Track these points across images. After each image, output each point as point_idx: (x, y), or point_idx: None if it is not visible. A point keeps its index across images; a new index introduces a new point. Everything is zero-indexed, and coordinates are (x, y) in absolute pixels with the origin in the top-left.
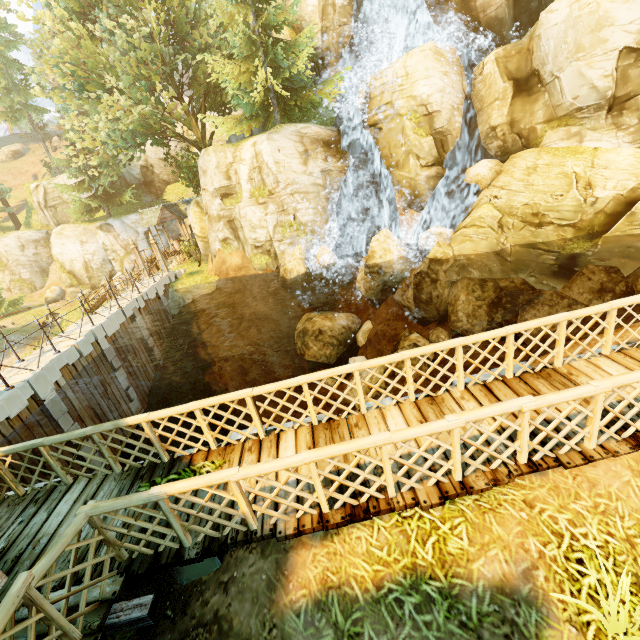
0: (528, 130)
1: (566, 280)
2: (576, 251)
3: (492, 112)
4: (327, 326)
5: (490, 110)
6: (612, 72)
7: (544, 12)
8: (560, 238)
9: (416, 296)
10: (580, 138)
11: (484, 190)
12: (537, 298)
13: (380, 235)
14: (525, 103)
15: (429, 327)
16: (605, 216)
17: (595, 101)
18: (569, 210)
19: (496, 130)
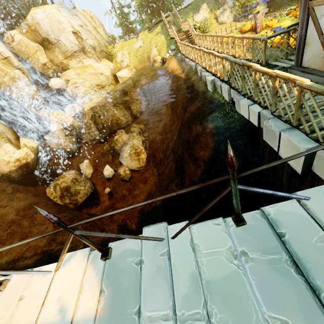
0: (59, 63)
1: (129, 95)
2: (120, 89)
3: (39, 57)
4: (72, 176)
5: (36, 56)
6: (75, 39)
7: (33, 13)
8: (112, 88)
9: (98, 128)
10: (82, 62)
11: (67, 88)
12: (130, 102)
13: (57, 112)
14: (50, 53)
15: (108, 140)
16: (113, 80)
17: (78, 48)
18: (106, 80)
19: (47, 65)
